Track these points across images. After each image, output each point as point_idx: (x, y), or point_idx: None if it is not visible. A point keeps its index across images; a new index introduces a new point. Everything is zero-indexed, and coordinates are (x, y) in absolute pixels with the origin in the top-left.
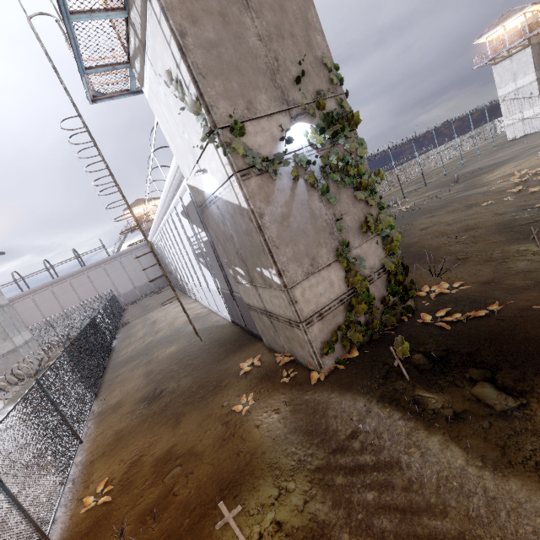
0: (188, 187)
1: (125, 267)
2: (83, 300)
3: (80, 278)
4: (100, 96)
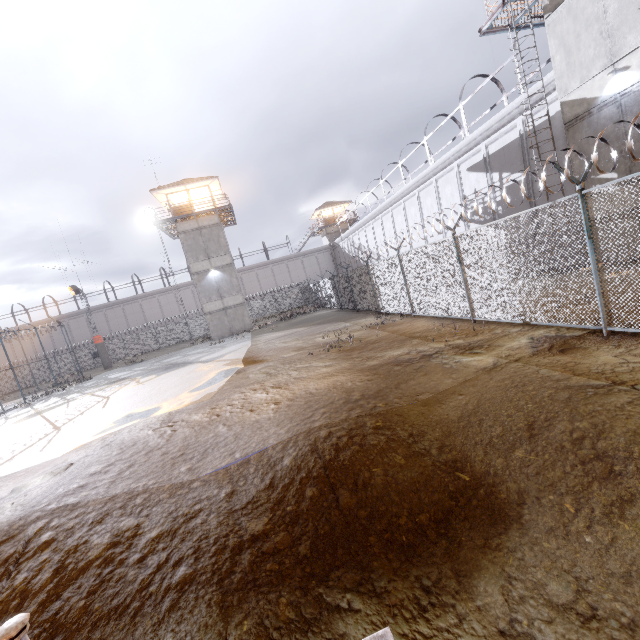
0: (522, 124)
1: (305, 268)
2: (263, 292)
3: (265, 271)
4: (489, 30)
